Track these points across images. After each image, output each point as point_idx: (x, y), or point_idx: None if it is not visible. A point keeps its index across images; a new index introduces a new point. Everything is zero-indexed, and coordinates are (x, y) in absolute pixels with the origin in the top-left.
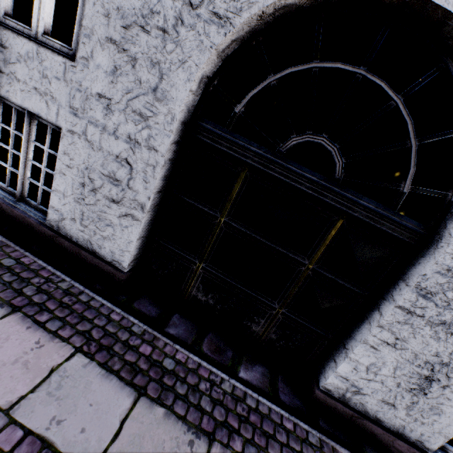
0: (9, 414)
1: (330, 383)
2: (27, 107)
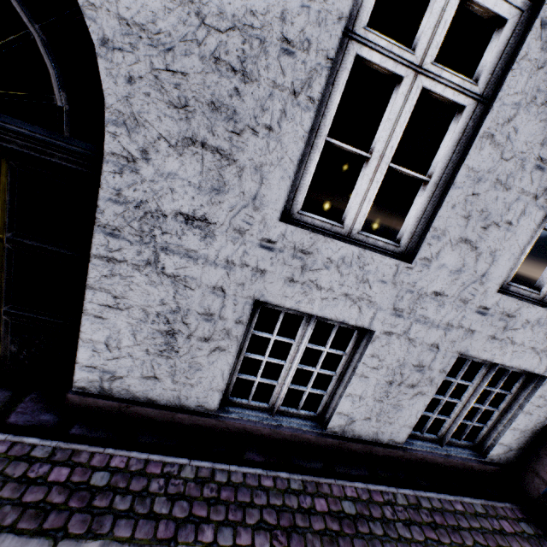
0: None
1: (80, 379)
2: None
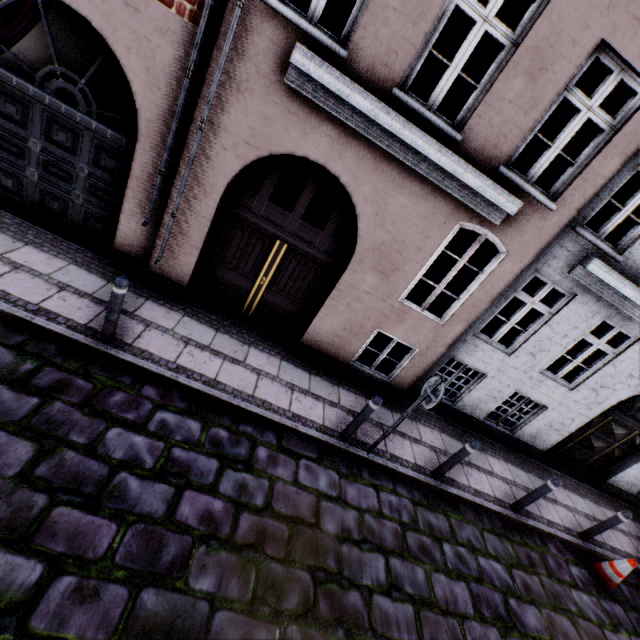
0: (577, 509)
1: (611, 479)
2: (536, 399)
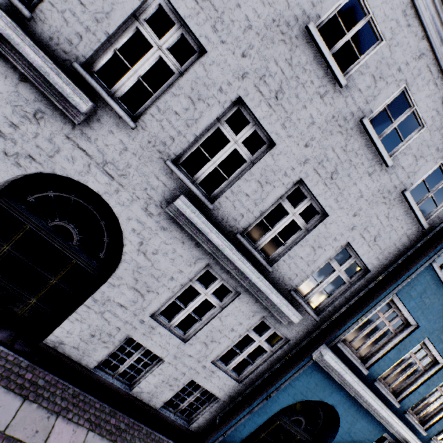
0: None
1: (49, 339)
2: None
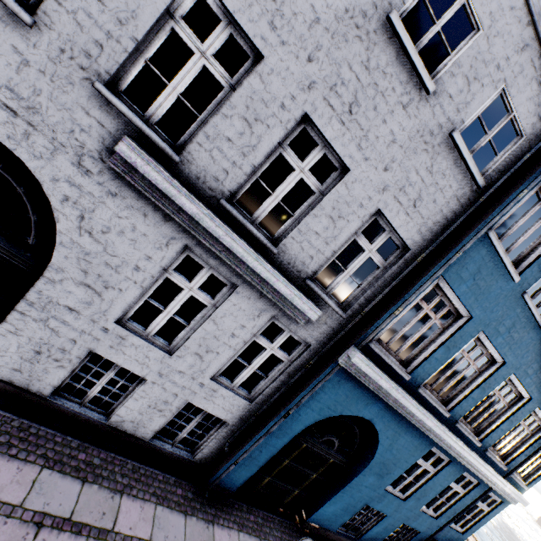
0: None
1: None
2: None
